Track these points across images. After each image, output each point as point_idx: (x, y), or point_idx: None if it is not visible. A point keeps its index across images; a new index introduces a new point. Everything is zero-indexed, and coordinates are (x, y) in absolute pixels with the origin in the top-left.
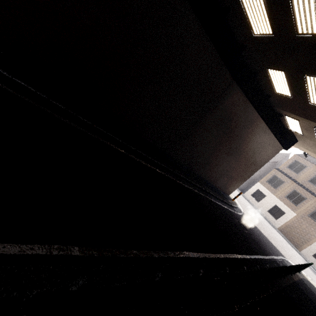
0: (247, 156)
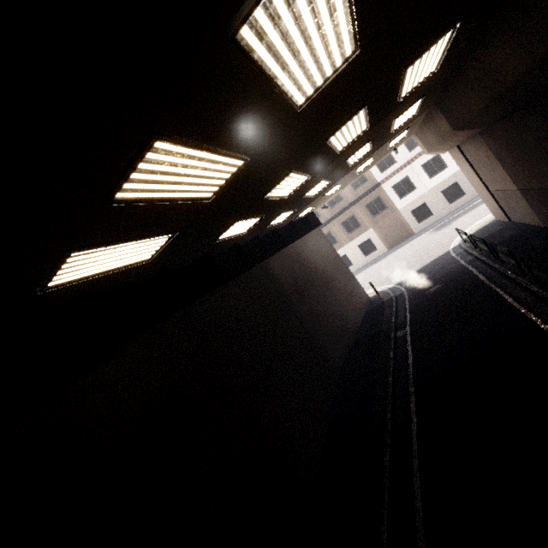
0: (329, 267)
